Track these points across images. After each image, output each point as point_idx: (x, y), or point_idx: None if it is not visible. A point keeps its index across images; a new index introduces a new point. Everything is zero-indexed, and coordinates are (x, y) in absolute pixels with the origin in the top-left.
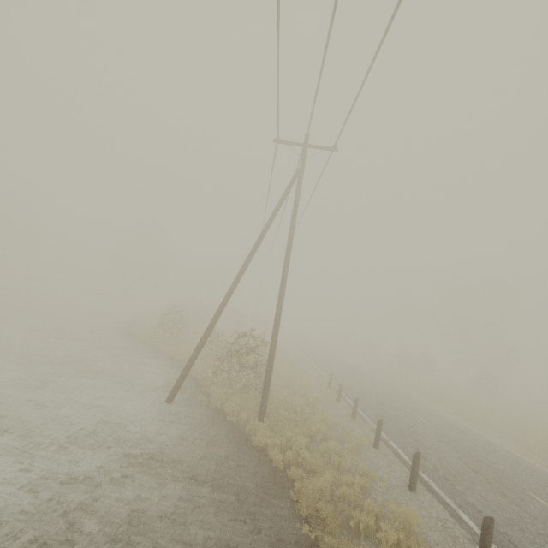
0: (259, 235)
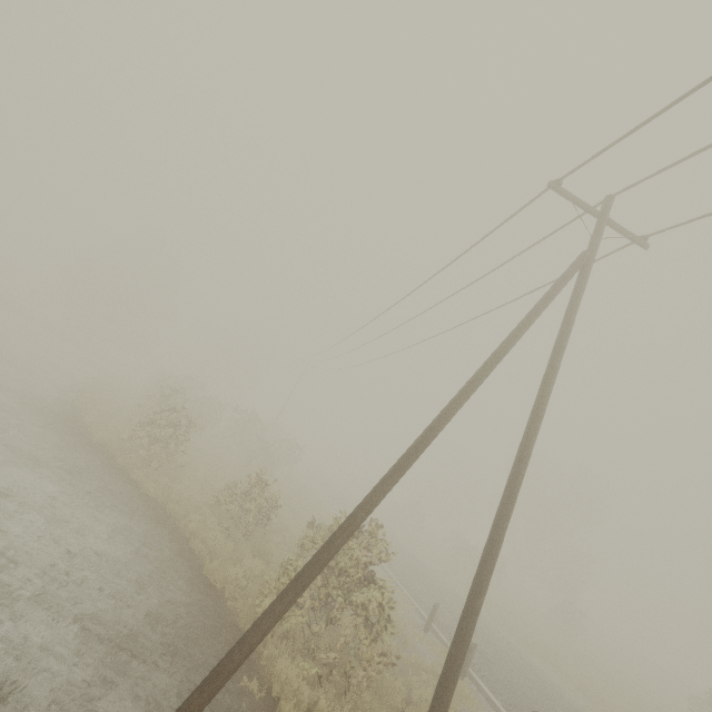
0: (495, 352)
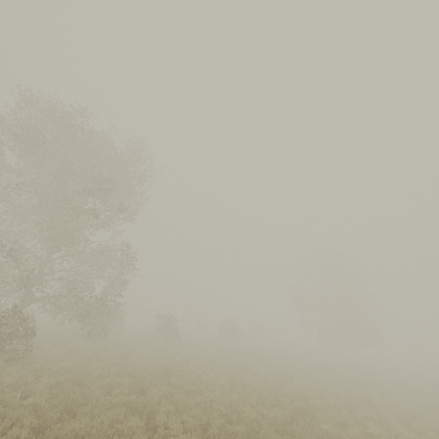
0: None
